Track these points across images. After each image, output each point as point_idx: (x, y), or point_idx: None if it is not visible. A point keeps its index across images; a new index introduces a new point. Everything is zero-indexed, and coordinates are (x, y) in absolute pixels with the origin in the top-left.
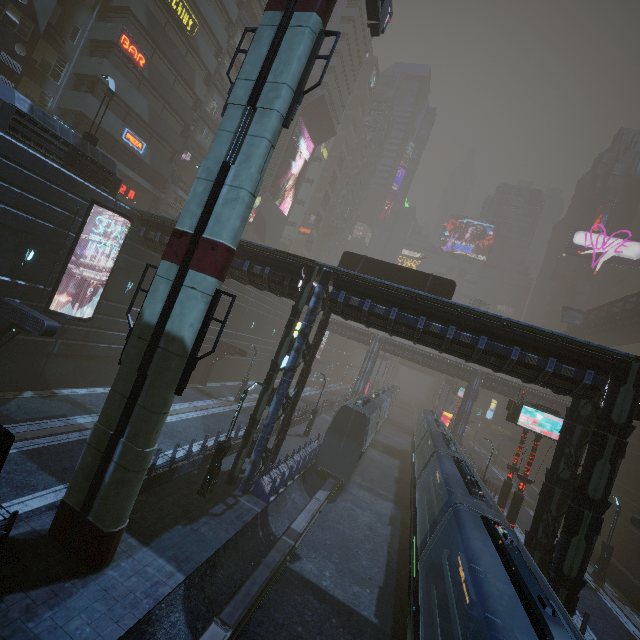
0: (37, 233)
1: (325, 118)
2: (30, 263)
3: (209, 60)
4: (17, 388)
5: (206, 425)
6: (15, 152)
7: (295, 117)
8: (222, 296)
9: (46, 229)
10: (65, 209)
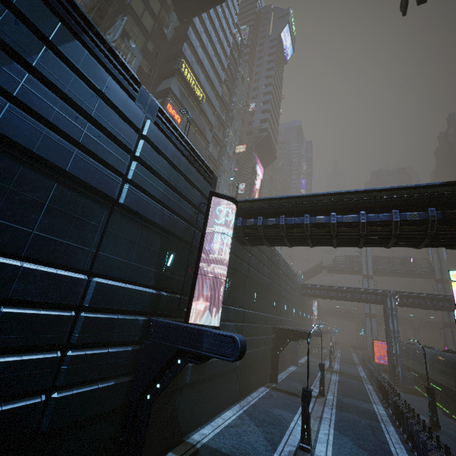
0: (175, 231)
1: (269, 149)
2: (168, 268)
3: (211, 118)
4: (156, 452)
5: (360, 446)
6: (162, 144)
7: (252, 152)
8: (271, 282)
9: (181, 226)
10: (191, 204)
